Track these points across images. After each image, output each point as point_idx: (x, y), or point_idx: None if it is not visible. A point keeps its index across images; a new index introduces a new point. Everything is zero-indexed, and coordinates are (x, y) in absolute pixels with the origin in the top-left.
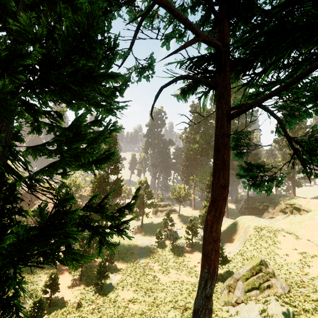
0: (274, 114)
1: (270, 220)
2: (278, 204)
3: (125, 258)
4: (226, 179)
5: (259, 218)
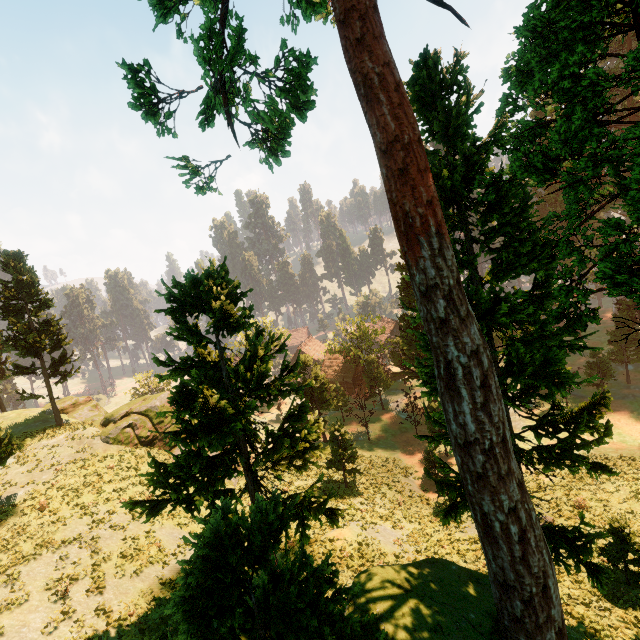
0: None
1: None
2: None
3: None
4: None
5: None
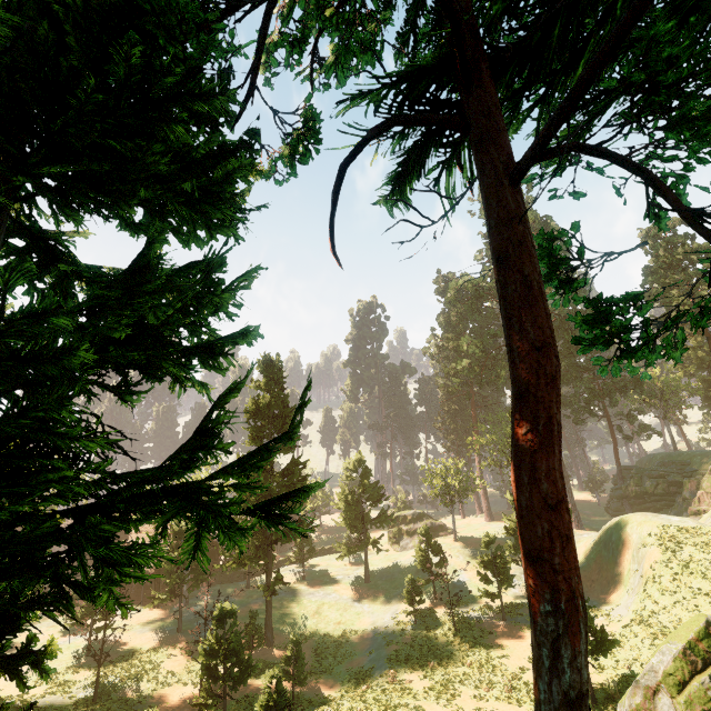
0: (630, 161)
1: (696, 519)
2: (705, 474)
3: (335, 667)
4: (543, 327)
5: (664, 515)
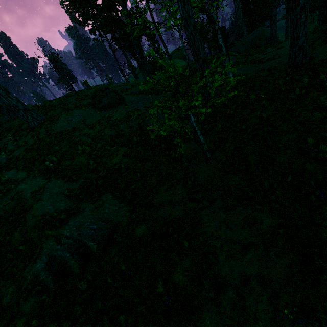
0: None
1: None
2: None
3: None
4: None
5: None
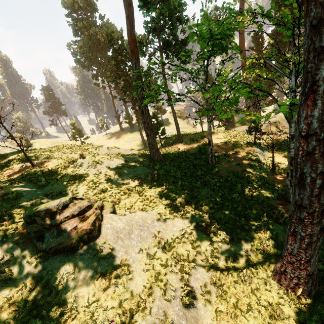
0: None
1: None
2: None
3: None
4: None
5: None
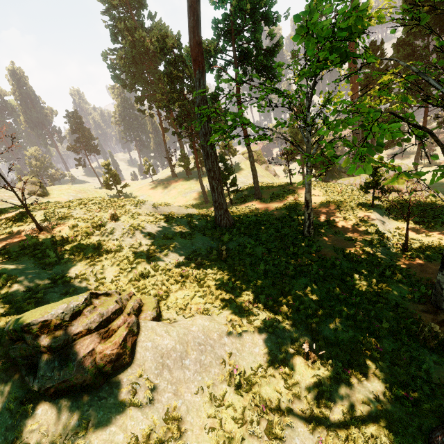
0: None
1: None
2: None
3: None
4: None
5: None
